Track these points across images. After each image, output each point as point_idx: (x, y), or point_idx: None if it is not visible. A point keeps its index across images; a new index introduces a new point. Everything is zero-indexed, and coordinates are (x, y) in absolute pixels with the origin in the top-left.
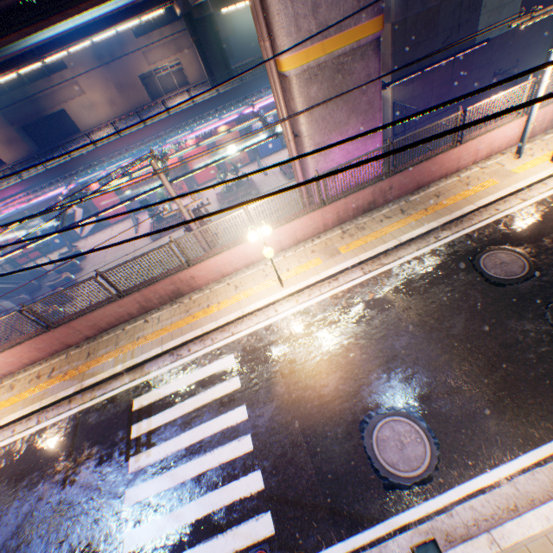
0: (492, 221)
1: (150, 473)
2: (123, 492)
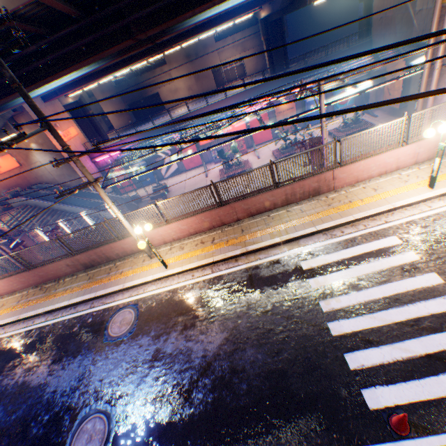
0: None
1: (347, 313)
2: (325, 325)
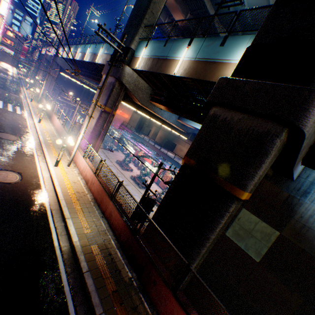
0: (33, 147)
1: None
2: None
